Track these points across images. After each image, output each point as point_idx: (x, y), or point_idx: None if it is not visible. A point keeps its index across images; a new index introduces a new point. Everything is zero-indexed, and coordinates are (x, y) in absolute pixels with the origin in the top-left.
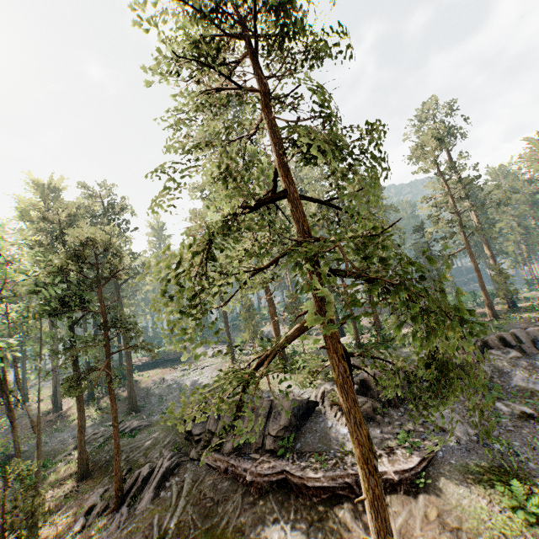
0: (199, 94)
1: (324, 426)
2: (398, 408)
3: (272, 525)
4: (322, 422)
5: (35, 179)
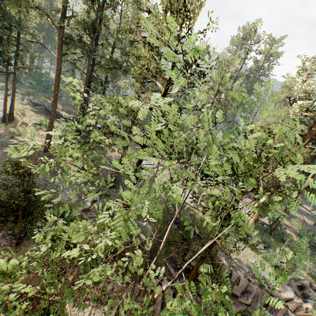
0: None
1: None
2: None
3: None
4: None
5: None
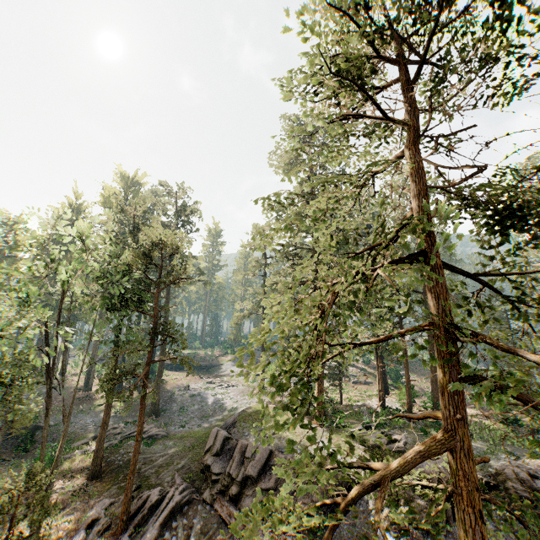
0: (329, 121)
1: (365, 520)
2: None
3: None
4: (364, 513)
5: (123, 172)
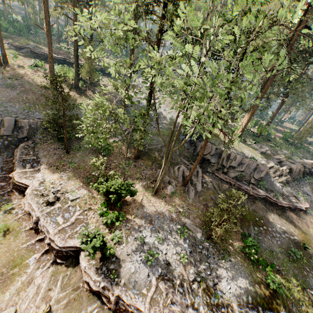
0: None
1: (270, 180)
2: (294, 181)
3: (266, 212)
4: (269, 178)
5: None
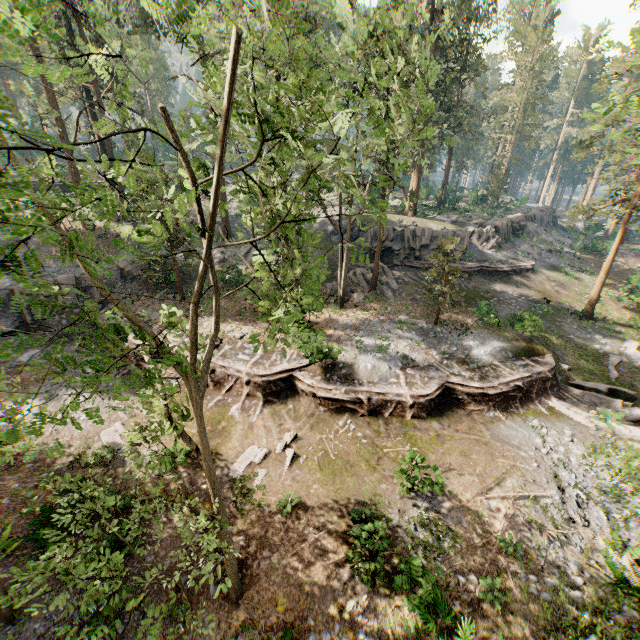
0: None
1: (478, 249)
2: (507, 243)
3: (489, 285)
4: (476, 247)
5: None
